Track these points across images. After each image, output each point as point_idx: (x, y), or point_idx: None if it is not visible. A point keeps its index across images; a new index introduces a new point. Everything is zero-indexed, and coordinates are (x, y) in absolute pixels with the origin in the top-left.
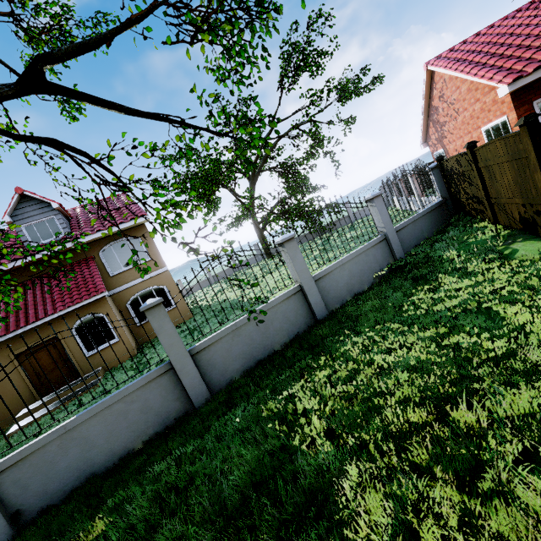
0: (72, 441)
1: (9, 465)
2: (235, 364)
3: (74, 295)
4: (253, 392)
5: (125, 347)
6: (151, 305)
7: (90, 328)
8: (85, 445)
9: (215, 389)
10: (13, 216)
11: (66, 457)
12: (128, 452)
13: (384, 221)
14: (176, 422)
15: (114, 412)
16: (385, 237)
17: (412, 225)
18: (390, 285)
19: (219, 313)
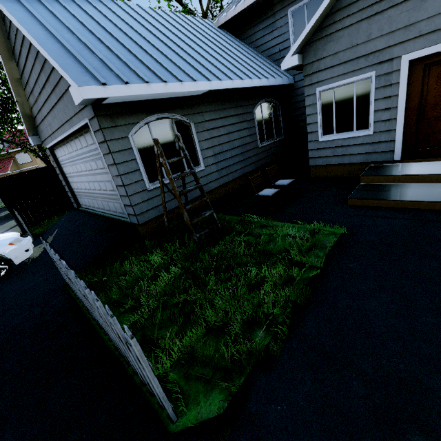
0: None
1: None
2: None
3: (1, 171)
4: None
5: None
6: None
7: None
8: None
9: None
10: None
11: None
12: None
13: None
14: None
15: None
16: None
17: None
18: None
19: None
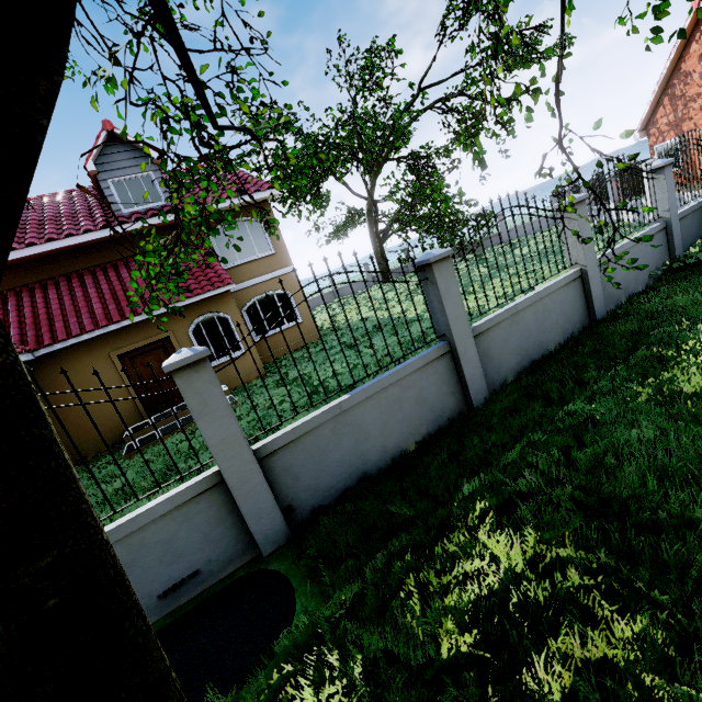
0: (345, 427)
1: (281, 445)
2: (510, 361)
3: (191, 284)
4: (572, 387)
5: (252, 363)
6: (441, 256)
7: (210, 331)
8: (359, 435)
9: (488, 388)
10: (97, 165)
11: (339, 447)
12: (400, 453)
13: (670, 202)
14: (449, 423)
15: (389, 397)
16: (665, 226)
17: (691, 216)
18: (694, 282)
19: (374, 329)
